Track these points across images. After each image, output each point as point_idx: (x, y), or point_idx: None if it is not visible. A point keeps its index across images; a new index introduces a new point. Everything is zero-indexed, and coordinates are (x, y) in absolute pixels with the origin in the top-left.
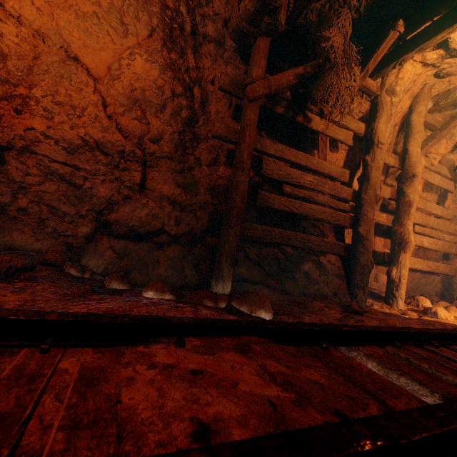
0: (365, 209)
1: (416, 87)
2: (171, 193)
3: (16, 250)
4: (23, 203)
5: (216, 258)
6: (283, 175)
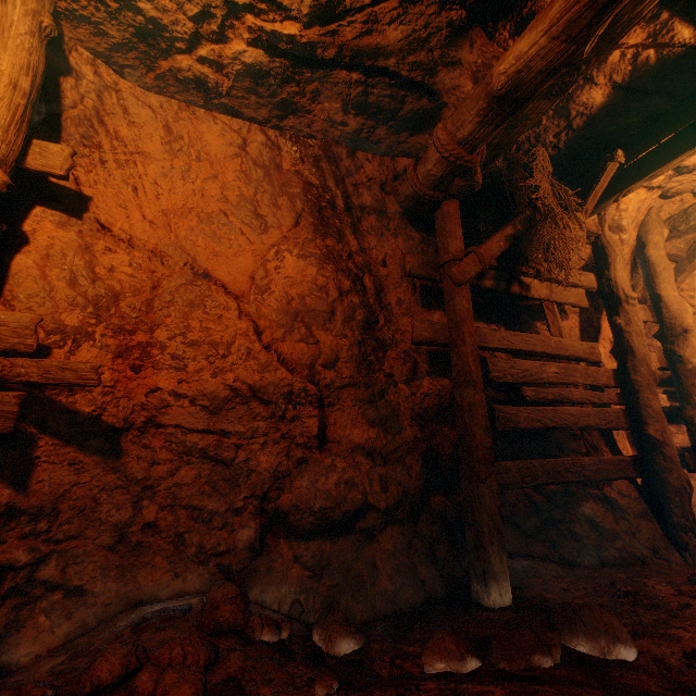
0: (645, 397)
1: (640, 214)
2: (364, 438)
3: (144, 604)
4: (150, 514)
5: (468, 538)
6: (519, 373)
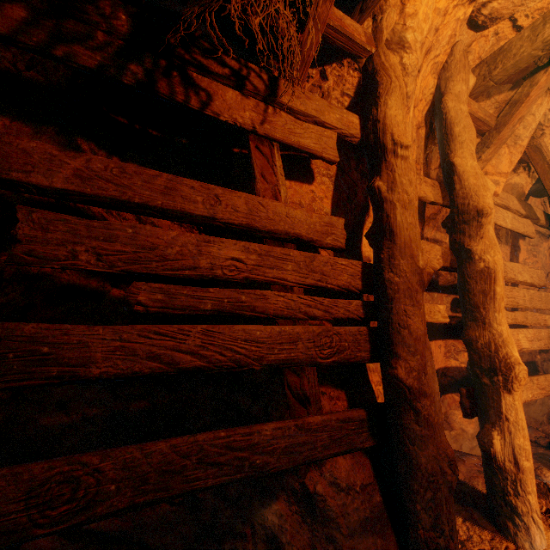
0: (401, 309)
1: (441, 48)
2: None
3: None
4: None
5: None
6: (125, 253)
